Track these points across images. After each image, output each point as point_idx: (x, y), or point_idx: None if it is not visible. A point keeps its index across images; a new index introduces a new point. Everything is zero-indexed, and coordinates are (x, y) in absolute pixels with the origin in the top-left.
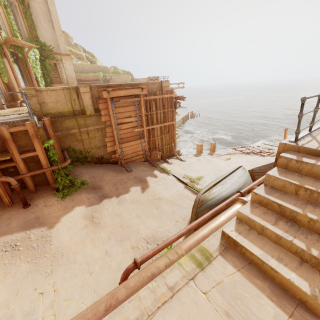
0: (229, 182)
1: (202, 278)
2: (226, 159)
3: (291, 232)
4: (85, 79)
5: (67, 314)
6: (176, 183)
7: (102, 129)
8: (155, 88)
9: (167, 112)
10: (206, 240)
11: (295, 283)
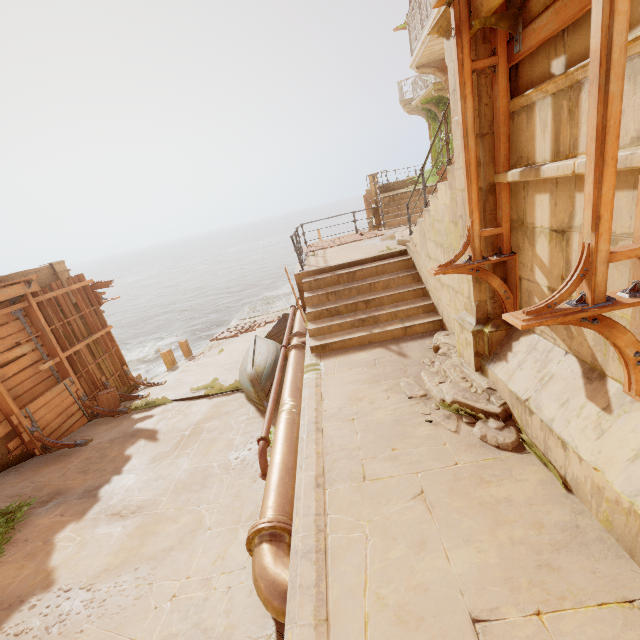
0: (263, 350)
1: (326, 372)
2: (219, 352)
3: (343, 318)
4: None
5: (236, 557)
6: (191, 403)
7: None
8: (44, 279)
9: (87, 315)
10: (306, 361)
11: (362, 335)
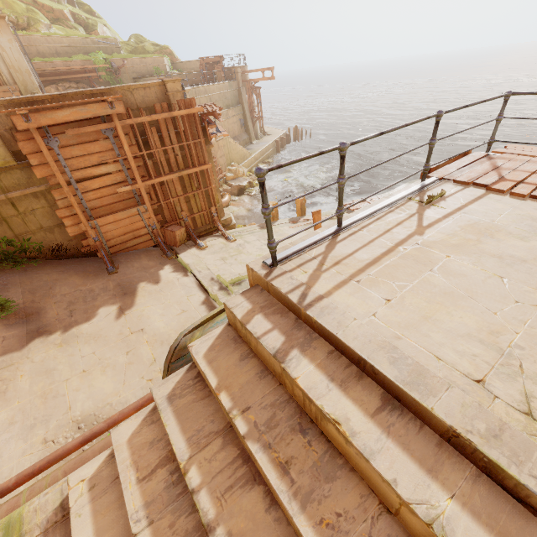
0: None
1: None
2: None
3: (158, 505)
4: (65, 70)
5: None
6: (192, 292)
7: (45, 194)
8: (153, 97)
9: (189, 146)
10: (45, 492)
11: None
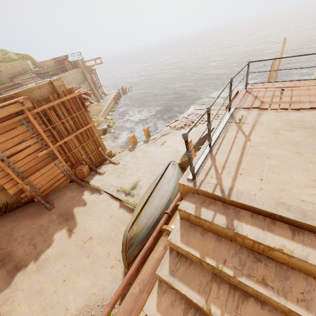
0: (158, 196)
1: None
2: (162, 143)
3: None
4: None
5: None
6: (109, 203)
7: None
8: (46, 92)
9: (76, 116)
10: None
11: None
